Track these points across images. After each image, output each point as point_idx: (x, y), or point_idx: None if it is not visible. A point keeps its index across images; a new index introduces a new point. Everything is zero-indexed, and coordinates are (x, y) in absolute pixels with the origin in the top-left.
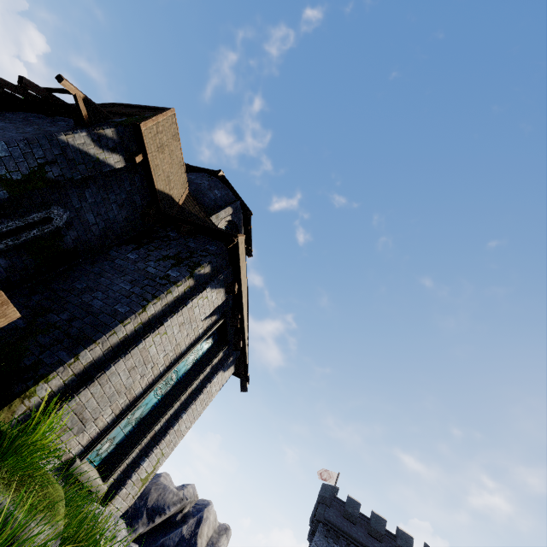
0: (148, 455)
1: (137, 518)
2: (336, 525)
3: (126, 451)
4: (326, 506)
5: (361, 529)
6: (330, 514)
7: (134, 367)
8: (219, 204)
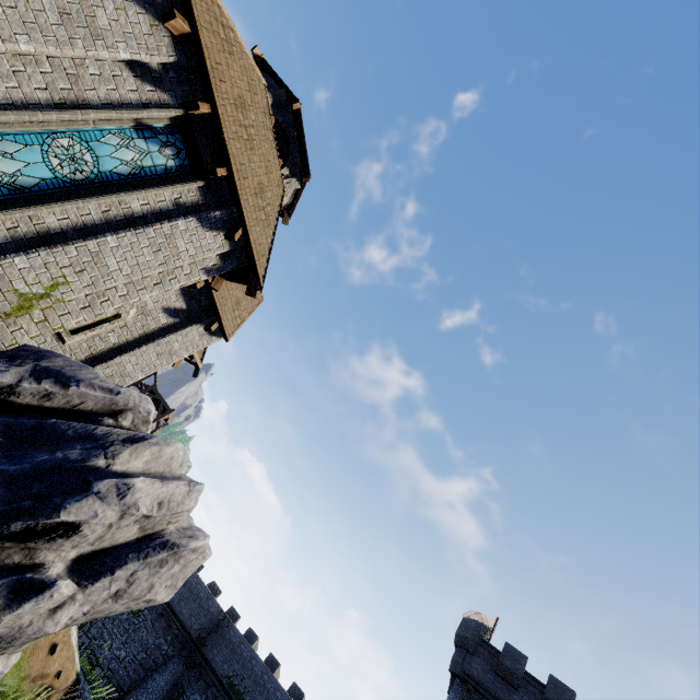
0: (27, 251)
1: (10, 362)
2: (482, 684)
3: None
4: (466, 651)
5: (529, 699)
6: (473, 665)
7: None
8: None
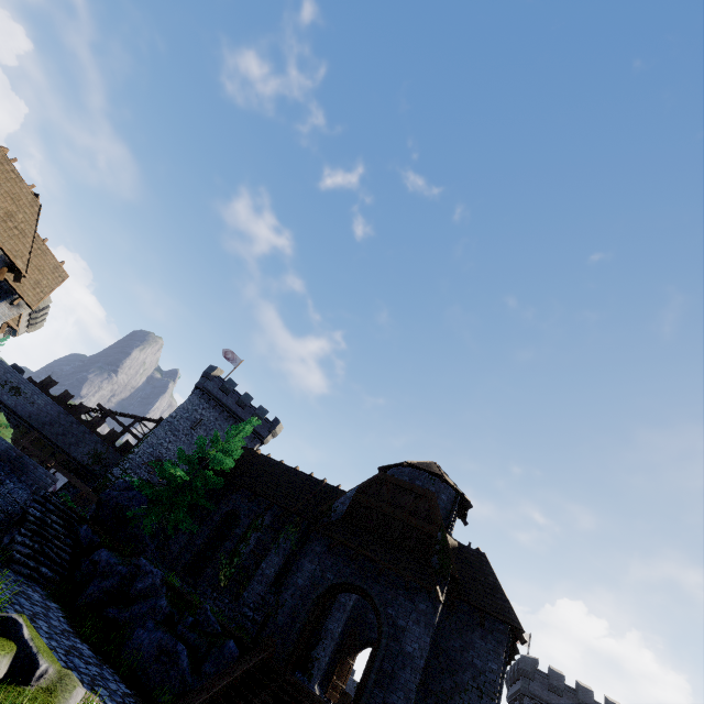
0: None
1: None
2: (543, 698)
3: None
4: (529, 680)
5: (569, 701)
6: (535, 687)
7: None
8: (448, 509)
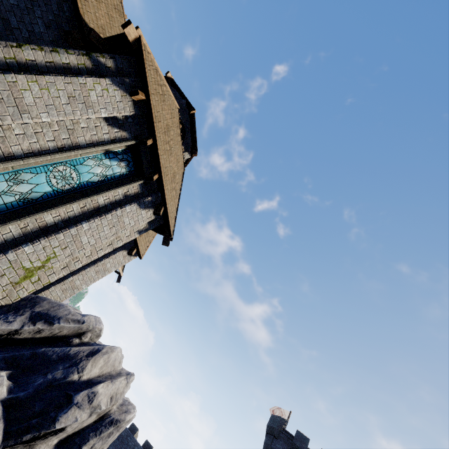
0: (33, 241)
1: (16, 313)
2: None
3: (2, 221)
4: (273, 437)
5: None
6: (277, 445)
7: (1, 99)
8: None
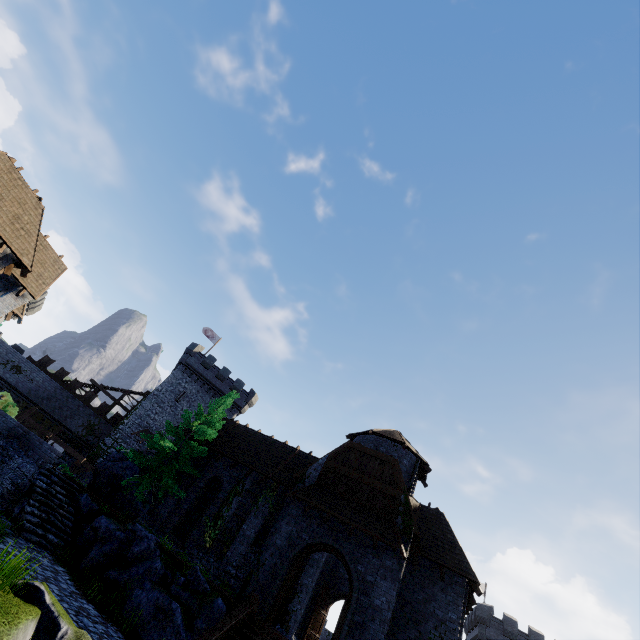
0: None
1: None
2: None
3: None
4: (485, 626)
5: None
6: (491, 633)
7: None
8: (409, 472)
